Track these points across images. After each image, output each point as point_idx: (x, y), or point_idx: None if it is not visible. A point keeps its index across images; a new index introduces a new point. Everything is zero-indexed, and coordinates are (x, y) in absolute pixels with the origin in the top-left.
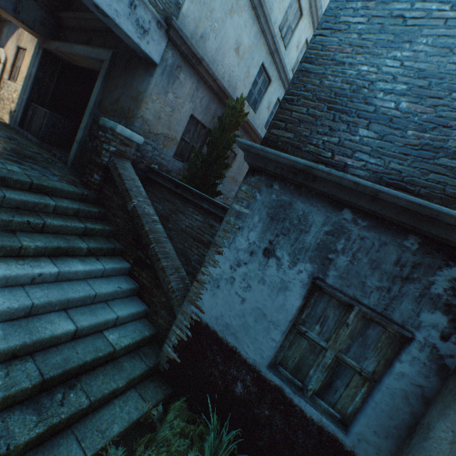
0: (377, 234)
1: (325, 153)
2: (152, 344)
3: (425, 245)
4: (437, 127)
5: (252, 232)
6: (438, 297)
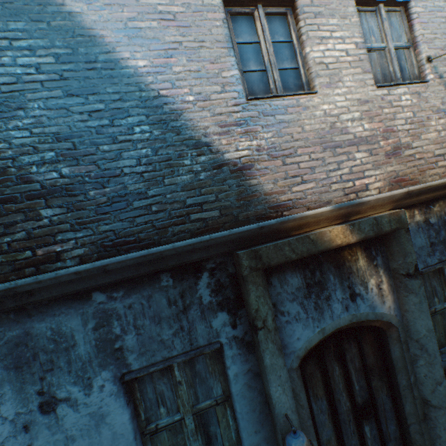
0: (138, 293)
1: (23, 254)
2: None
3: (176, 275)
4: (110, 179)
5: (4, 406)
6: (211, 303)
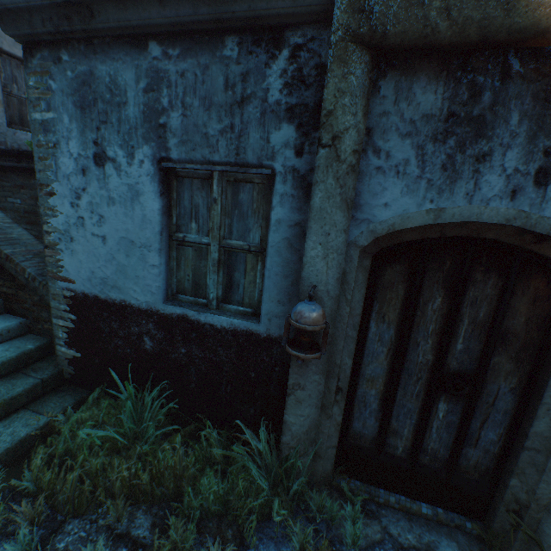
0: (195, 58)
1: None
2: (49, 358)
3: (244, 43)
4: None
5: (71, 142)
6: (278, 105)
